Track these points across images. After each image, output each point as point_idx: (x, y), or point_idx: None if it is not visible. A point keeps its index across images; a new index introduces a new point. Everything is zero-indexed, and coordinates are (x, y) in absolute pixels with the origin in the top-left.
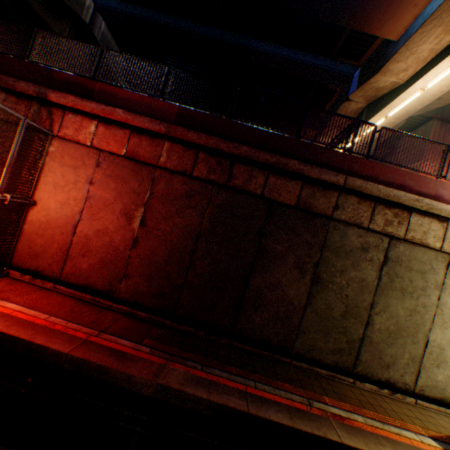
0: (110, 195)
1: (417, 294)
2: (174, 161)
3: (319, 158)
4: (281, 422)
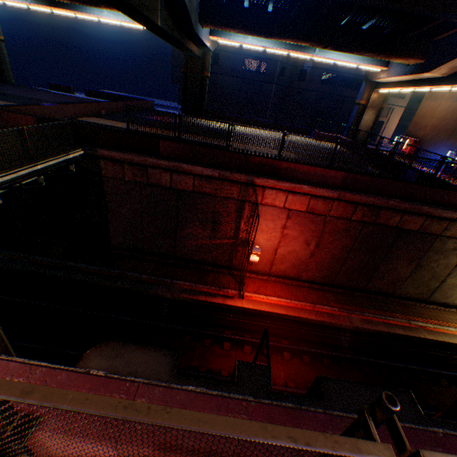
0: (296, 233)
1: None
2: (339, 212)
3: (442, 198)
4: (401, 333)
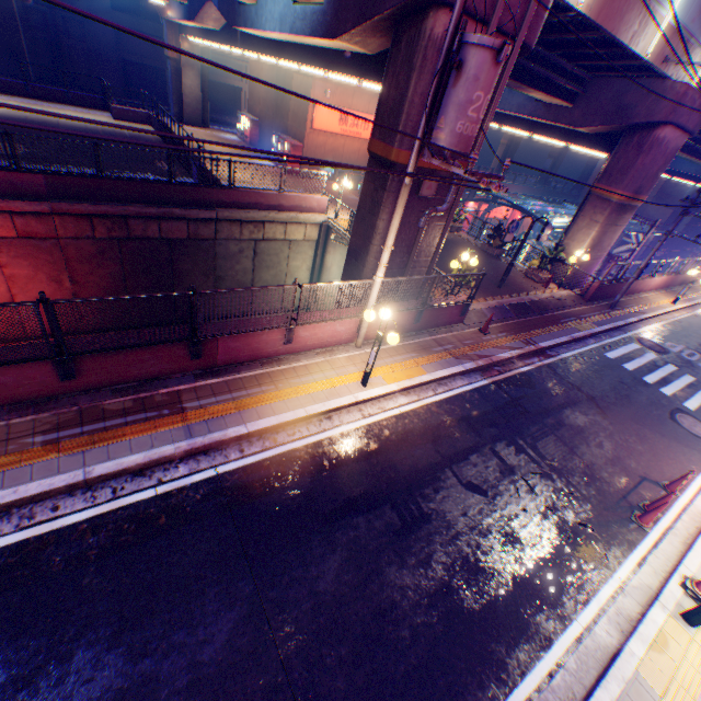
0: (29, 271)
1: (277, 267)
2: (74, 231)
3: (195, 198)
4: None
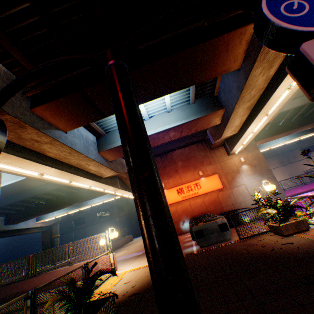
0: None
1: None
2: None
3: (8, 292)
4: None
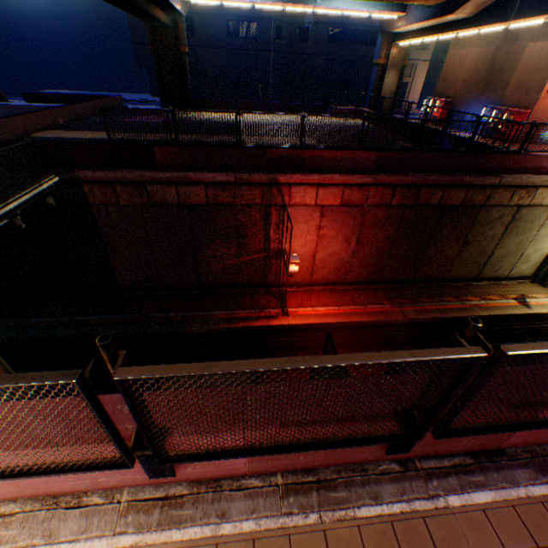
0: (333, 232)
1: (524, 233)
2: (377, 199)
3: (482, 164)
4: (456, 316)
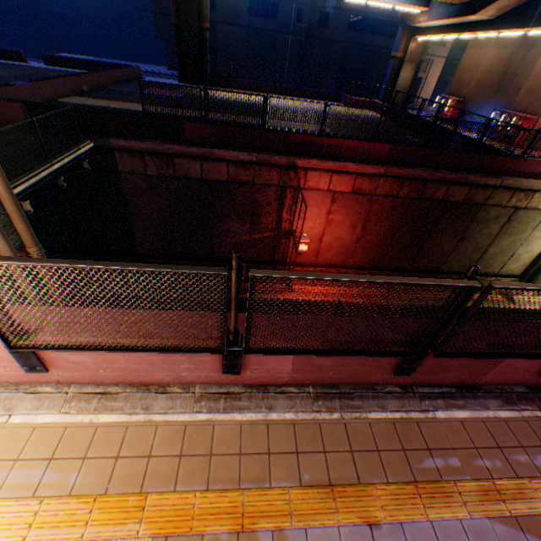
0: (341, 218)
1: (518, 234)
2: (385, 190)
3: (487, 165)
4: None
